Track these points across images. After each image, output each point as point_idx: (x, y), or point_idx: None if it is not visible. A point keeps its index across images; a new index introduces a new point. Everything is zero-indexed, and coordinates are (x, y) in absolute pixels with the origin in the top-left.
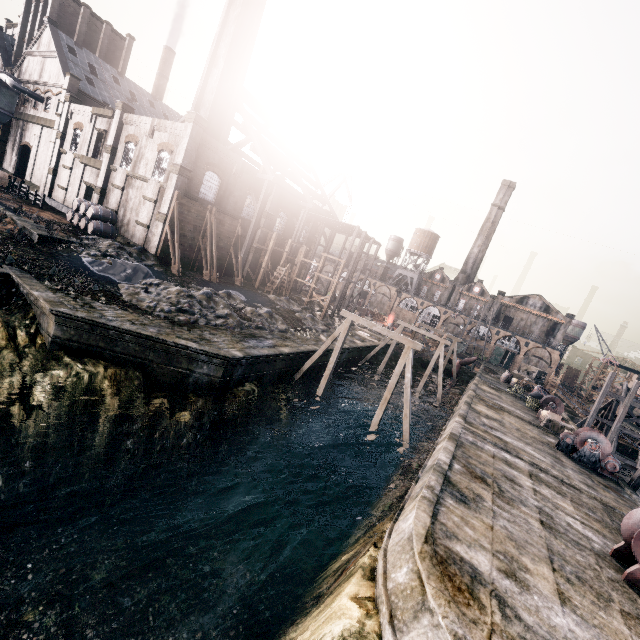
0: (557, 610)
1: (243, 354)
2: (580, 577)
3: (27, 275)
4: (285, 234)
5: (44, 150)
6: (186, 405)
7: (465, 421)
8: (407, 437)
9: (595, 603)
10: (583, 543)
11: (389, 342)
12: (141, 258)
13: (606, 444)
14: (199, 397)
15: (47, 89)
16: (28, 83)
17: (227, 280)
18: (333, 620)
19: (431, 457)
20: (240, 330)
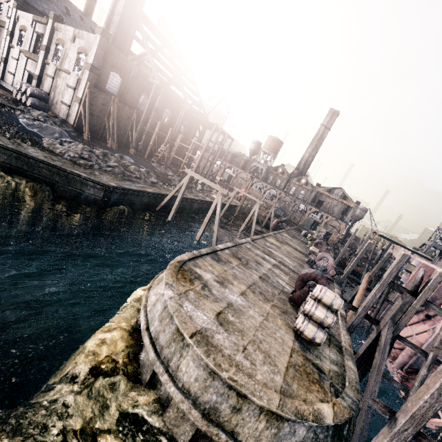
0: (235, 295)
1: (117, 185)
2: (262, 293)
3: None
4: (170, 125)
5: None
6: (78, 210)
7: (253, 241)
8: (214, 244)
9: (261, 299)
10: (278, 287)
11: (232, 204)
12: (62, 126)
13: (331, 260)
14: (87, 207)
15: None
16: None
17: (125, 150)
18: (130, 297)
19: None
20: (122, 176)
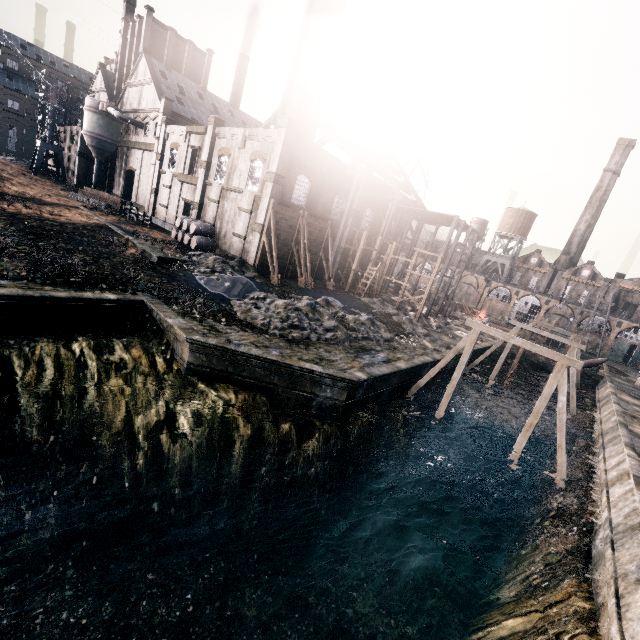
0: None
1: (366, 375)
2: None
3: (157, 301)
4: (371, 231)
5: (146, 172)
6: (313, 431)
7: (635, 453)
8: (563, 472)
9: None
10: None
11: (493, 342)
12: (242, 270)
13: None
14: (323, 422)
15: (145, 115)
16: (129, 112)
17: (318, 285)
18: None
19: (612, 507)
20: (349, 343)
